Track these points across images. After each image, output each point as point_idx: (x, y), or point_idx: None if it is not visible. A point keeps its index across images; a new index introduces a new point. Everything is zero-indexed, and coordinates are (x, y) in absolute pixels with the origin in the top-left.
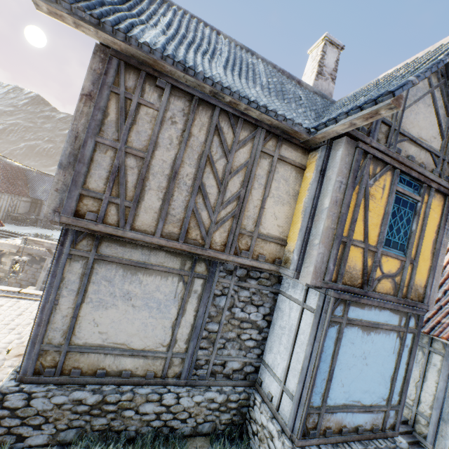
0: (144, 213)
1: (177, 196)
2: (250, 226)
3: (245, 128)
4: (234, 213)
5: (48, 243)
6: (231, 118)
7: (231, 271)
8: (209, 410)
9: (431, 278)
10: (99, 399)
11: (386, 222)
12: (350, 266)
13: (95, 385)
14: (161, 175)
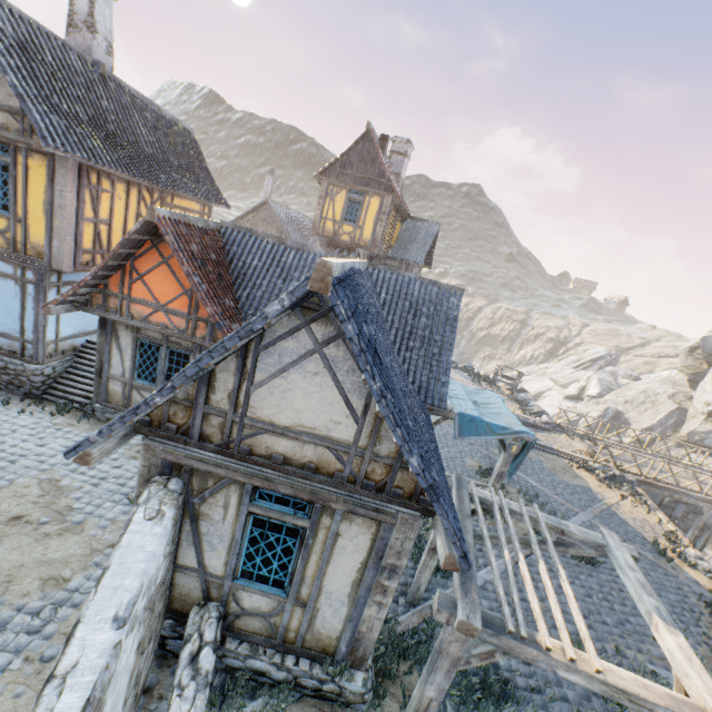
0: None
1: None
2: None
3: None
4: None
5: None
6: None
7: None
8: None
9: (47, 239)
10: None
11: None
12: None
13: None
14: None
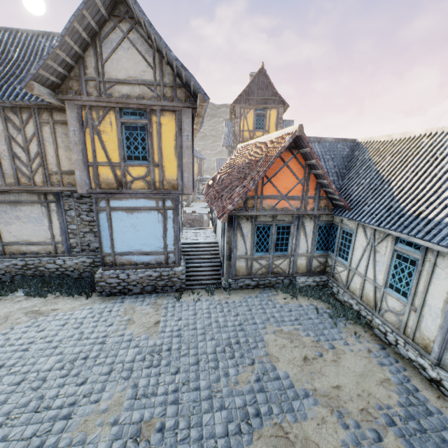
0: None
1: (5, 163)
2: (55, 168)
3: (24, 112)
4: (40, 164)
5: None
6: (12, 109)
7: (71, 195)
8: (85, 266)
9: (179, 173)
10: (25, 263)
11: (121, 145)
12: (104, 178)
13: (23, 258)
14: None
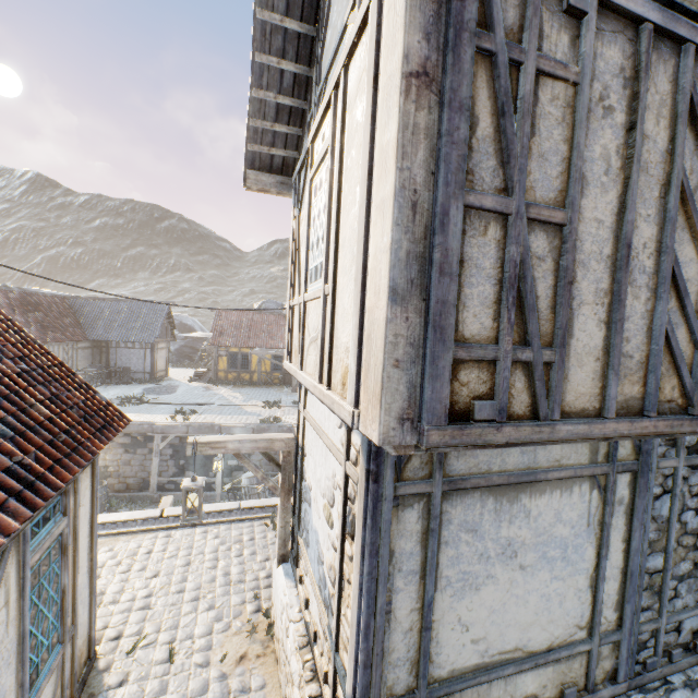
0: (577, 368)
1: (631, 306)
2: None
3: None
4: None
5: (232, 443)
6: None
7: (673, 438)
8: None
9: None
10: None
11: None
12: None
13: None
14: (596, 260)
